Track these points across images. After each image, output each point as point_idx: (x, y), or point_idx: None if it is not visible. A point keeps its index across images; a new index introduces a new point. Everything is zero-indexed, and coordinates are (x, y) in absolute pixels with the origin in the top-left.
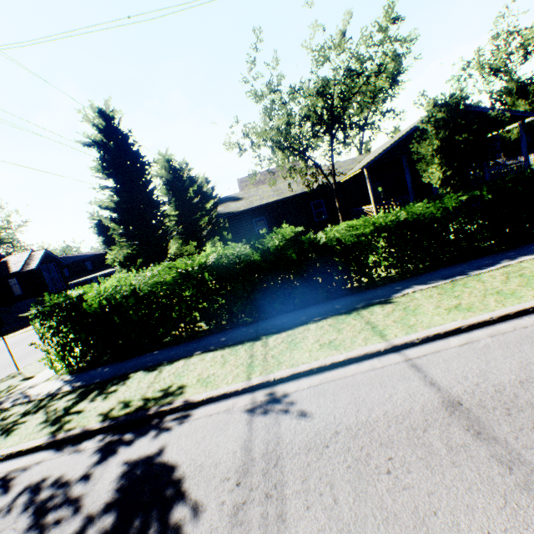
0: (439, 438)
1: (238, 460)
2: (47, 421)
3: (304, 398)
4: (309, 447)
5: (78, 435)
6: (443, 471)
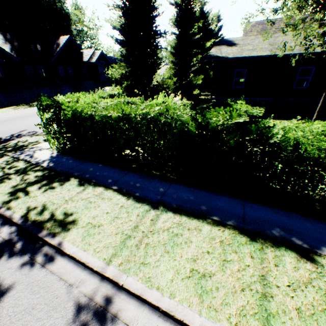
0: None
1: None
2: (13, 189)
3: None
4: None
5: (7, 217)
6: None
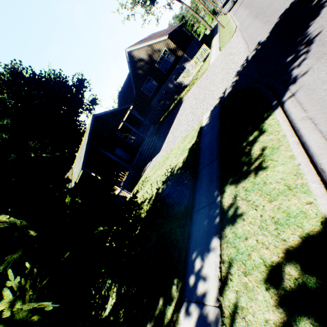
0: None
1: None
2: None
3: None
4: None
5: None
6: None
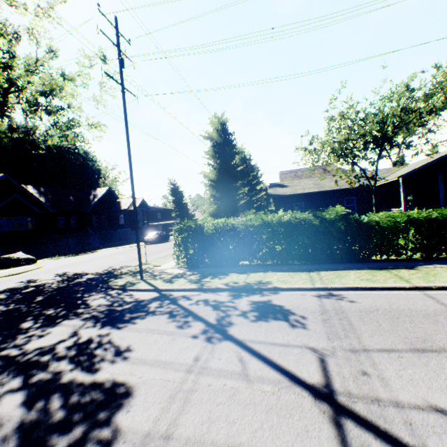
0: (443, 319)
1: (318, 308)
2: (191, 282)
3: (353, 297)
4: (361, 311)
5: (214, 288)
6: (443, 326)
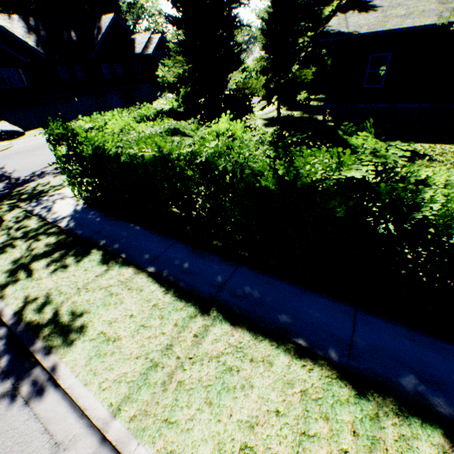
0: None
1: None
2: (15, 264)
3: None
4: None
5: None
6: None
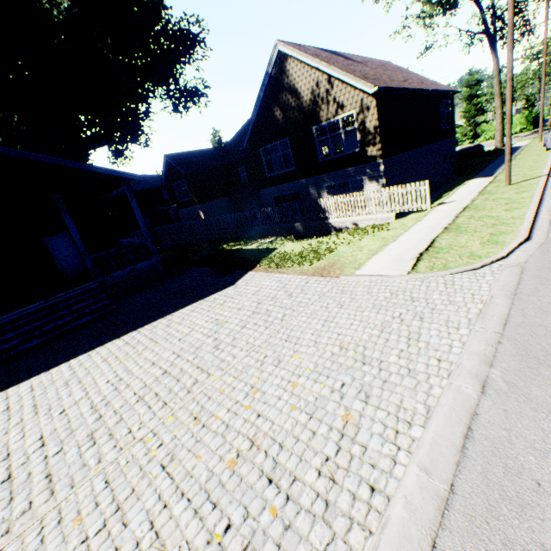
0: None
1: None
2: None
3: None
4: None
5: None
6: None
